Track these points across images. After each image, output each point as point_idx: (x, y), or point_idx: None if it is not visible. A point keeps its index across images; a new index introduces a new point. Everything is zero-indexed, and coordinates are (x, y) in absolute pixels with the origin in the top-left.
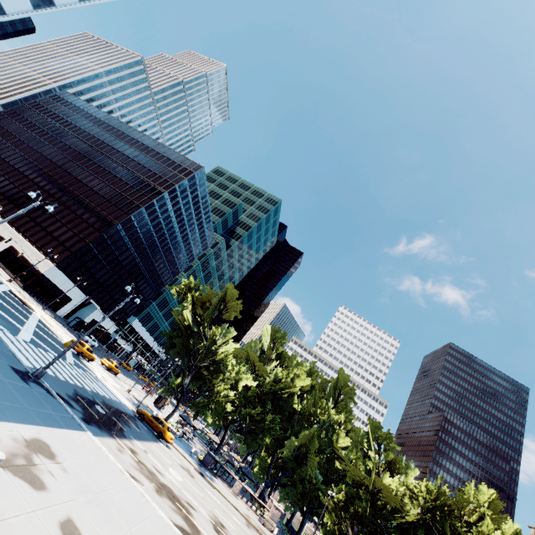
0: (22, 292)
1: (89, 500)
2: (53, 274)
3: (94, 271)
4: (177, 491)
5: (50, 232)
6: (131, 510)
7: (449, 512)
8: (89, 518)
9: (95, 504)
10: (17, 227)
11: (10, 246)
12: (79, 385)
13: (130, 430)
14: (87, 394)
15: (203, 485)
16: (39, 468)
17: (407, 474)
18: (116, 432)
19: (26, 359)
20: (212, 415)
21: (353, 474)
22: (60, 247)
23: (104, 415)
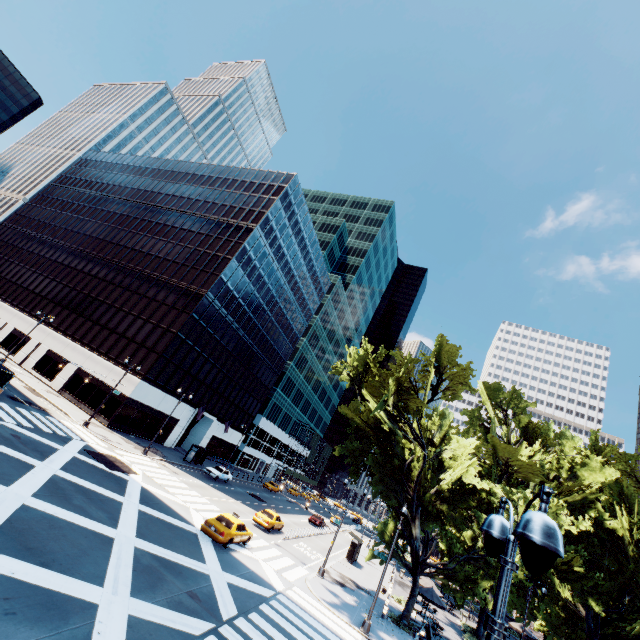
0: (109, 436)
1: None
2: (144, 393)
3: (195, 371)
4: None
5: (122, 334)
6: None
7: None
8: None
9: None
10: (80, 339)
11: (77, 368)
12: None
13: None
14: None
15: None
16: None
17: None
18: None
19: None
20: (509, 607)
21: None
22: (141, 351)
23: None
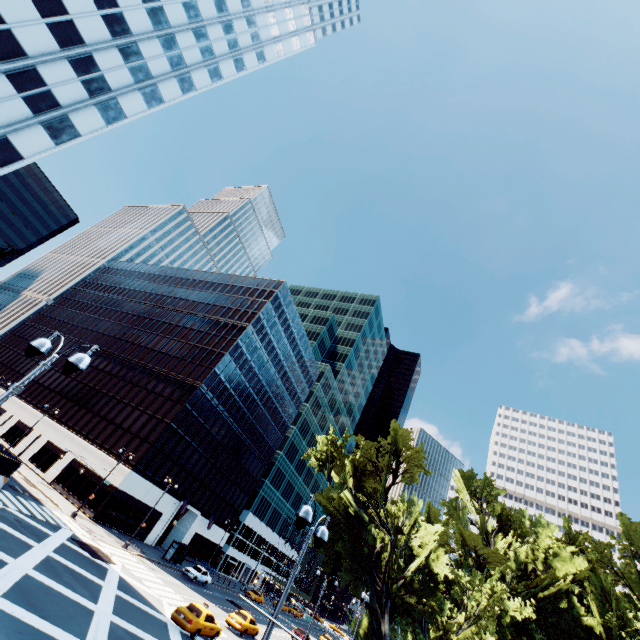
0: (93, 528)
1: None
2: (132, 484)
3: (184, 460)
4: None
5: (119, 424)
6: None
7: None
8: None
9: None
10: (79, 430)
11: (72, 459)
12: None
13: None
14: None
15: None
16: None
17: None
18: None
19: None
20: None
21: None
22: (135, 441)
23: None
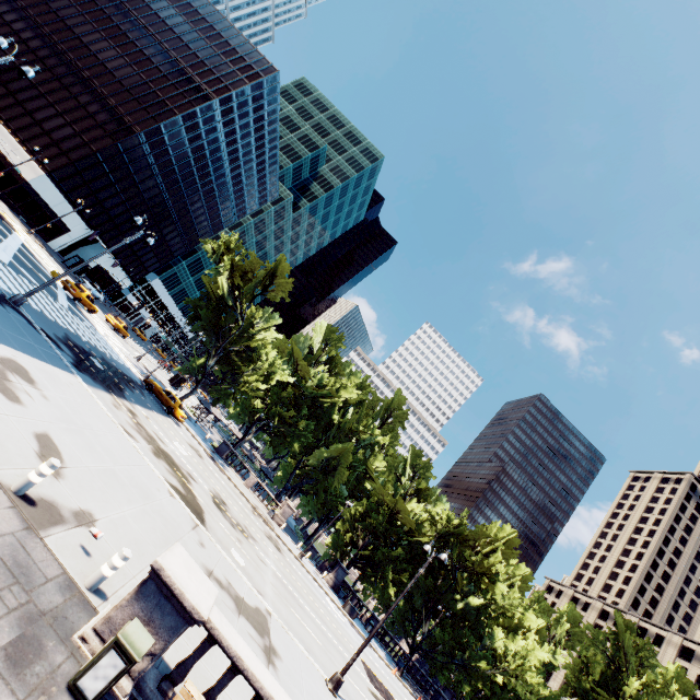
0: None
1: (71, 429)
2: (44, 187)
3: (103, 197)
4: (179, 461)
5: (38, 121)
6: (119, 454)
7: (463, 541)
8: (69, 442)
9: (78, 435)
10: None
11: None
12: (73, 332)
13: (133, 394)
14: (82, 344)
15: (212, 468)
16: (15, 385)
17: (436, 504)
18: (114, 390)
19: (2, 282)
20: (235, 405)
21: (378, 492)
22: (53, 149)
23: (102, 371)
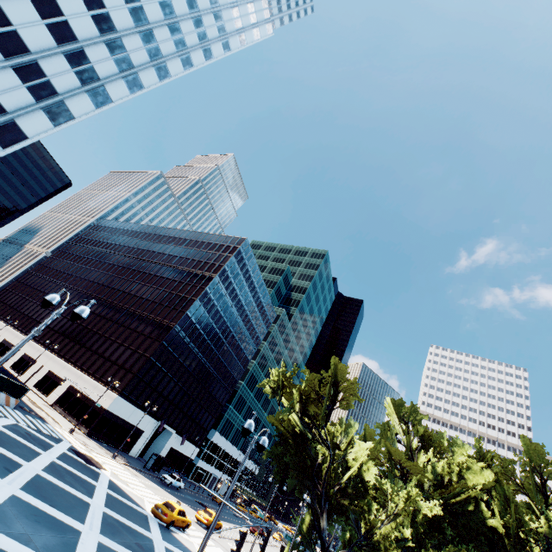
0: (87, 442)
1: None
2: (118, 406)
3: (161, 388)
4: None
5: (108, 357)
6: None
7: None
8: None
9: None
10: (75, 362)
11: (69, 386)
12: None
13: None
14: None
15: None
16: None
17: None
18: None
19: None
20: None
21: None
22: (120, 372)
23: None
